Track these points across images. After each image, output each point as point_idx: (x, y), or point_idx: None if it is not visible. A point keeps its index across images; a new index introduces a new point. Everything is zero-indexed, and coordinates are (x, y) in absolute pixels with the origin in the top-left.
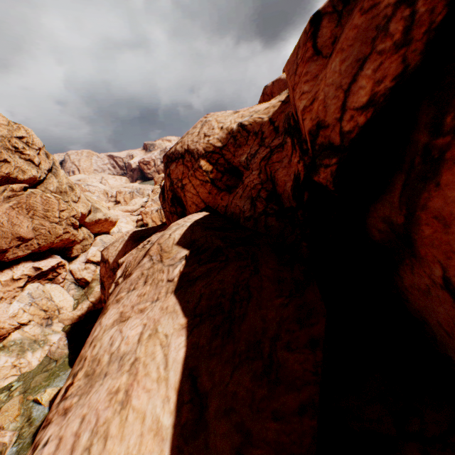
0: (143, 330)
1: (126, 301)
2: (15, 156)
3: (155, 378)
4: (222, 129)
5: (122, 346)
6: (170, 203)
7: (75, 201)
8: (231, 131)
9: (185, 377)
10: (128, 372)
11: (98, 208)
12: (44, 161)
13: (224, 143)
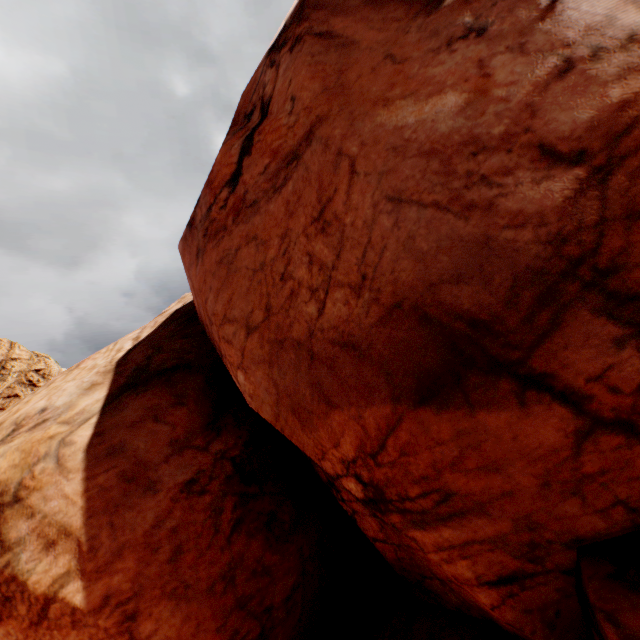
0: None
1: None
2: (28, 389)
3: None
4: None
5: None
6: None
7: None
8: None
9: None
10: None
11: None
12: None
13: None
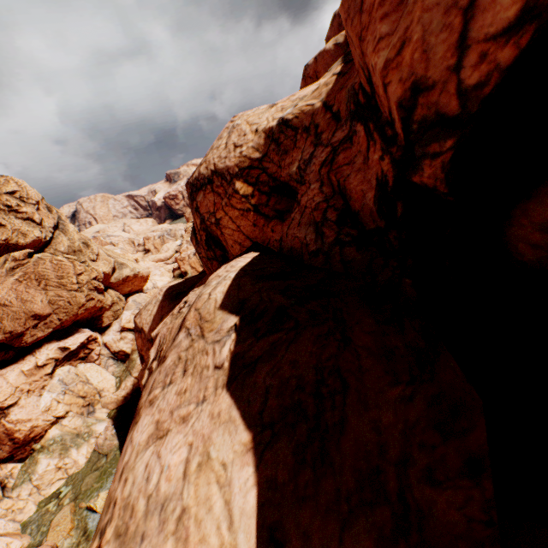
0: (189, 455)
1: (162, 403)
2: (10, 217)
3: (216, 547)
4: (258, 133)
5: (162, 484)
6: (206, 246)
7: (93, 260)
8: (270, 133)
9: (263, 544)
10: (173, 535)
11: (123, 263)
12: (47, 217)
13: (263, 152)
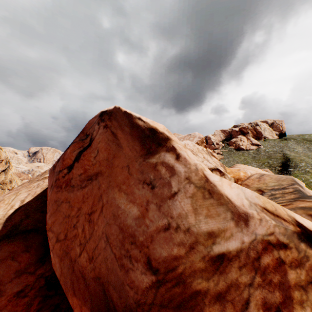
0: None
1: None
2: None
3: None
4: None
5: None
6: None
7: (9, 189)
8: None
9: None
10: None
11: None
12: (2, 166)
13: None
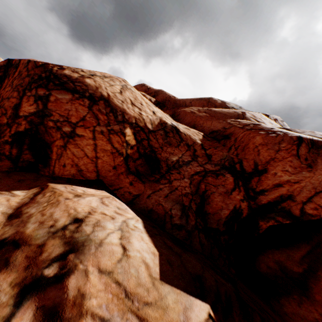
0: None
1: None
2: None
3: None
4: (156, 115)
5: None
6: (11, 138)
7: None
8: (164, 124)
9: None
10: None
11: None
12: None
13: (154, 128)
